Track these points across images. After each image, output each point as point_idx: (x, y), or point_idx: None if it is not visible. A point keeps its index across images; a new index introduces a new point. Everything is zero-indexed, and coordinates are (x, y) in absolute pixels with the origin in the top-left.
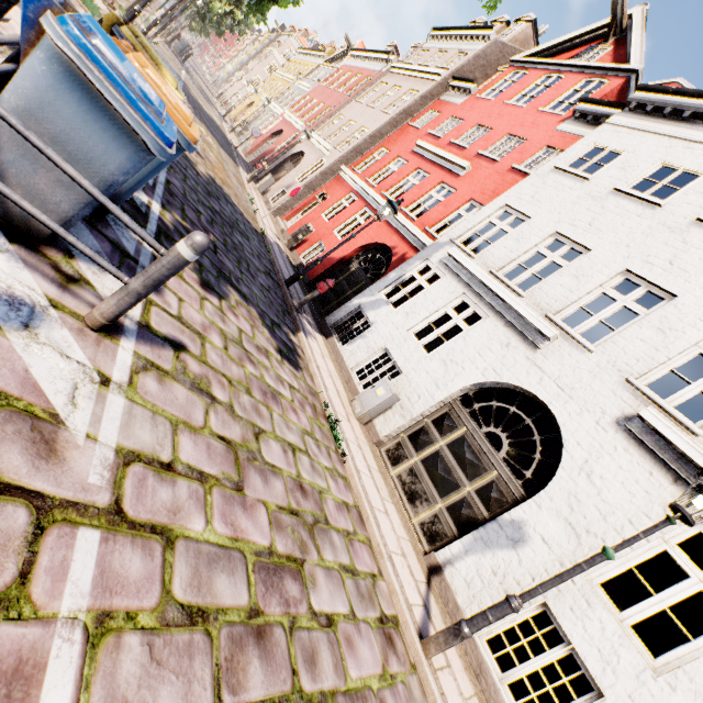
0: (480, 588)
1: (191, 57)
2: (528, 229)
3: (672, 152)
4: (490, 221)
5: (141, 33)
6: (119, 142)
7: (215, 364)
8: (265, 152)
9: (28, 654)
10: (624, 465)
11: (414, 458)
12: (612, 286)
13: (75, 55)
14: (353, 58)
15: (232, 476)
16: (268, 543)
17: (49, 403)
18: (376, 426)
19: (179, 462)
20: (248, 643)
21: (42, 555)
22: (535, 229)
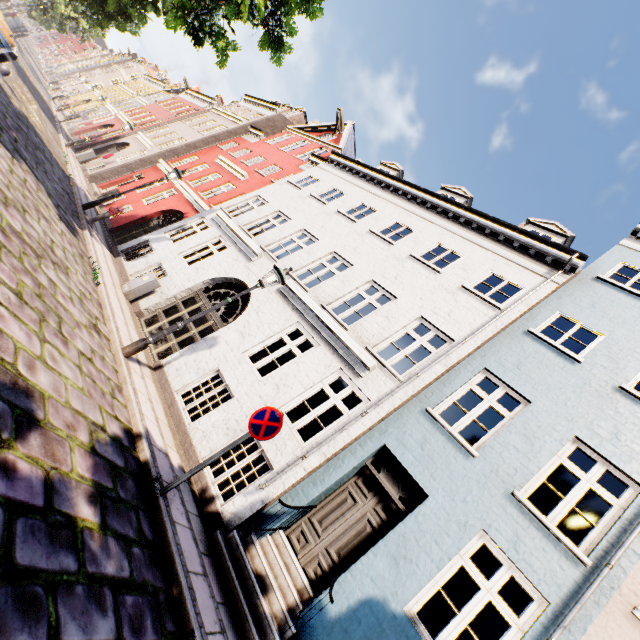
0: (184, 370)
1: (26, 41)
2: (266, 207)
3: (338, 183)
4: (248, 202)
5: None
6: None
7: (1, 168)
8: (92, 135)
9: None
10: (275, 306)
11: (164, 321)
12: (296, 236)
13: None
14: (187, 95)
15: (1, 198)
16: (19, 231)
17: None
18: (140, 304)
19: None
20: None
21: None
22: (269, 208)
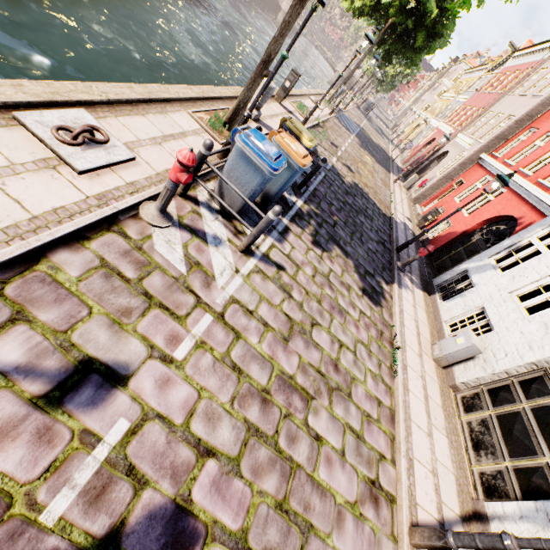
0: None
1: (378, 108)
2: None
3: None
4: None
5: (296, 121)
6: (256, 173)
7: (301, 281)
8: (417, 158)
9: (180, 335)
10: None
11: (489, 411)
12: None
13: (242, 146)
14: (513, 59)
15: (284, 333)
16: (292, 373)
17: (214, 272)
18: (454, 372)
19: (256, 313)
20: (257, 398)
21: (193, 313)
22: None
